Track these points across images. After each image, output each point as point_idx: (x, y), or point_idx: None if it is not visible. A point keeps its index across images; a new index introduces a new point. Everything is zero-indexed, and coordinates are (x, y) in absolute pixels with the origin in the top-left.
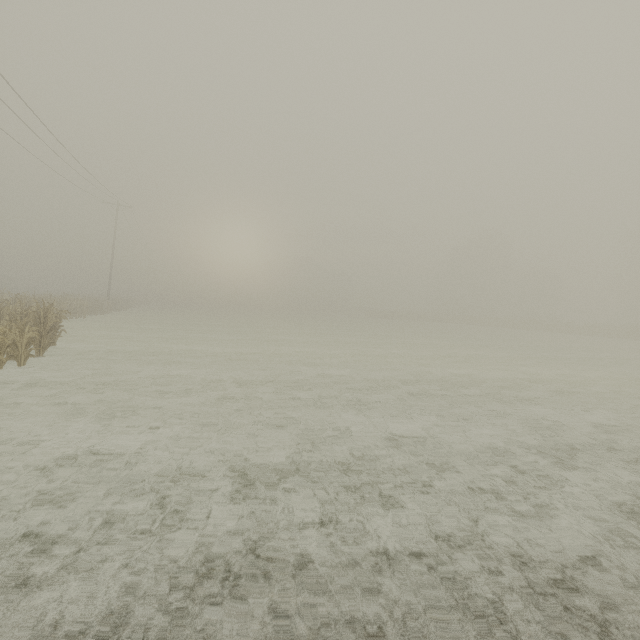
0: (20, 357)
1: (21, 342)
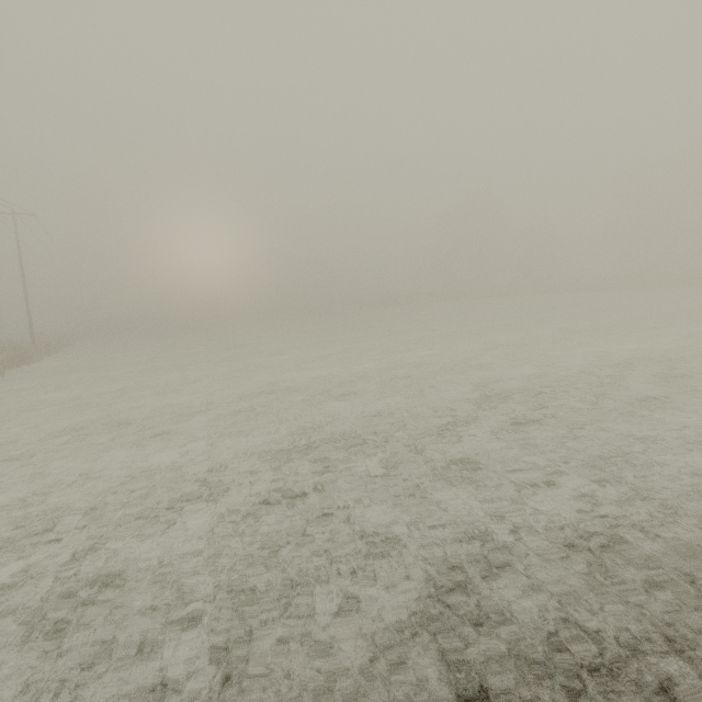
0: None
1: None
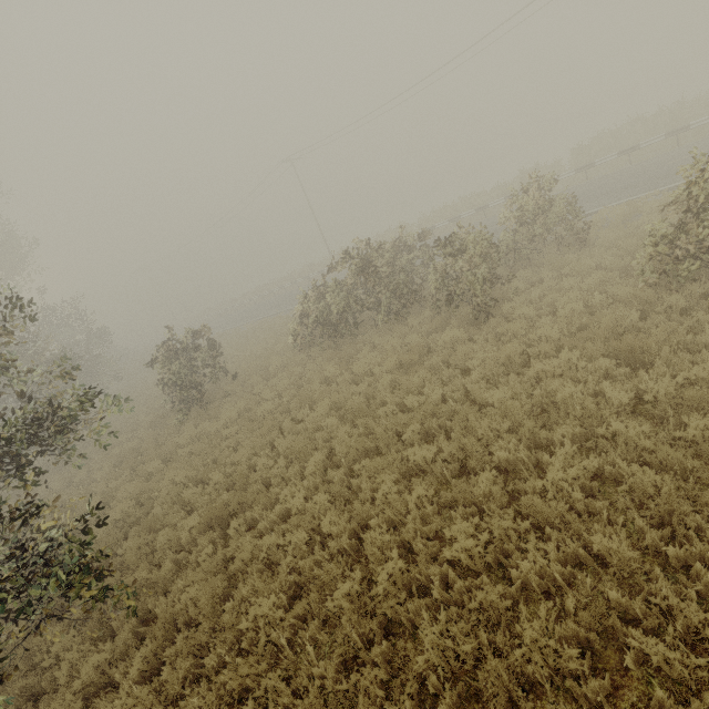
0: None
1: None
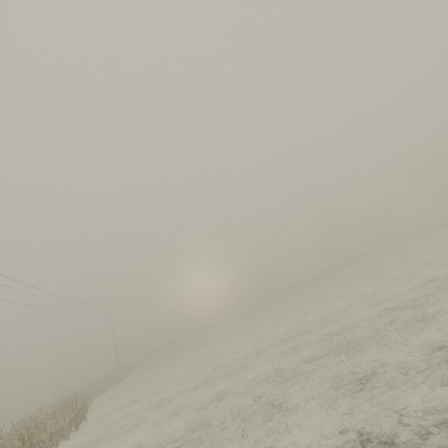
0: (66, 435)
1: (65, 425)
